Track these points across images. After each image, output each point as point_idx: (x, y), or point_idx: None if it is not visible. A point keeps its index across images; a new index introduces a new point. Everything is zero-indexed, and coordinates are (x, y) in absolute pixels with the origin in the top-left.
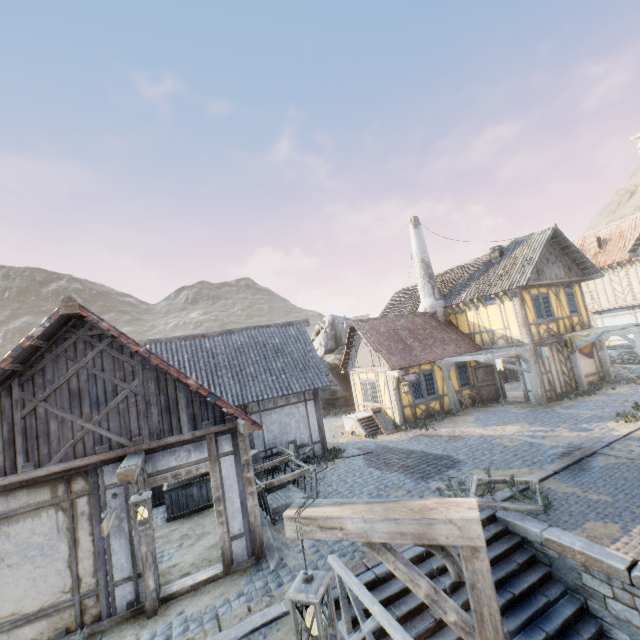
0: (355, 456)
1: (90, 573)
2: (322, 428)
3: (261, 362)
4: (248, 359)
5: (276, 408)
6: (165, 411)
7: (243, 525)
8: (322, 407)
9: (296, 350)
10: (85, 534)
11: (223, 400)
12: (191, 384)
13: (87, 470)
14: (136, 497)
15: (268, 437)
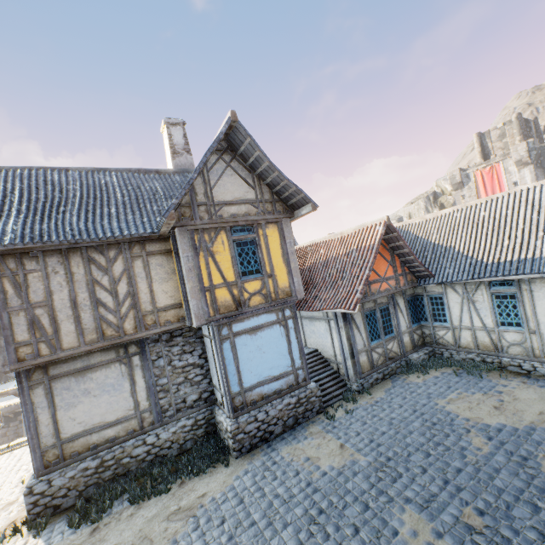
0: None
1: None
2: None
3: None
4: None
5: None
6: None
7: None
8: None
9: None
10: None
11: None
12: None
13: None
14: None
15: None
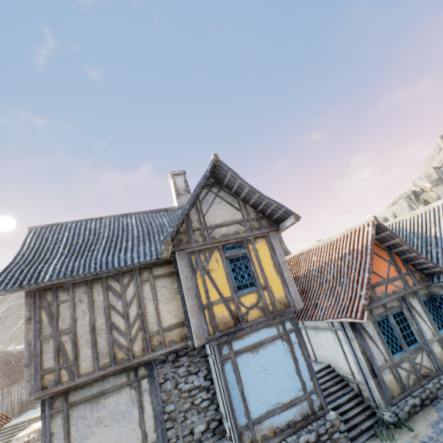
0: None
1: None
2: None
3: None
4: None
5: None
6: None
7: None
8: None
9: None
10: None
11: None
12: None
13: None
14: None
15: None
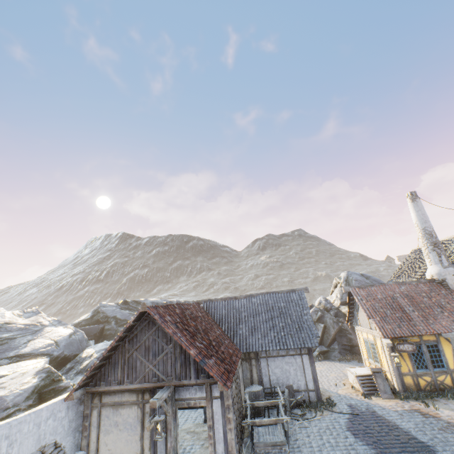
0: (342, 413)
1: (148, 447)
2: (316, 379)
3: (268, 320)
4: (260, 317)
5: (278, 356)
6: (183, 364)
7: (224, 450)
8: (338, 351)
9: (295, 312)
10: (147, 424)
11: (208, 366)
12: (191, 353)
13: (150, 389)
14: (157, 417)
15: (272, 377)
